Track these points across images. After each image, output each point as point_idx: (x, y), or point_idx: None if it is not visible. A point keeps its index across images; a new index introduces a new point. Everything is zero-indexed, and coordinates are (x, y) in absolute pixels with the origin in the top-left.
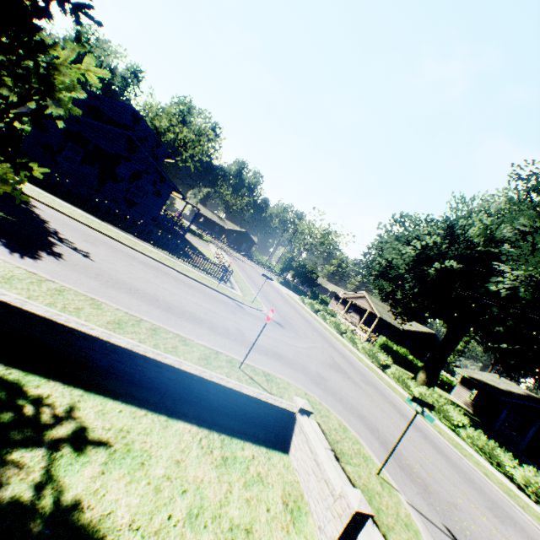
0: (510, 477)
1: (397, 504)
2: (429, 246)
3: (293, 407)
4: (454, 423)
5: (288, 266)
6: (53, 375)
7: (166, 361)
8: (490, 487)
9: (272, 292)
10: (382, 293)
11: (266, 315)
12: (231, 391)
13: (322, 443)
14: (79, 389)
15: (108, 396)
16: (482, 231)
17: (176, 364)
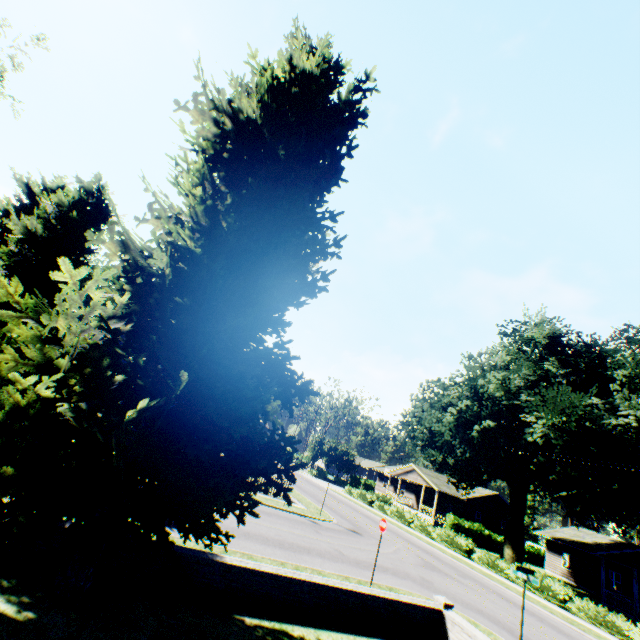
0: None
1: None
2: (463, 409)
3: (437, 604)
4: (560, 598)
5: (319, 451)
6: (290, 621)
7: (348, 587)
8: None
9: (319, 491)
10: (435, 463)
11: (339, 525)
12: (394, 602)
13: None
14: (310, 627)
15: (326, 629)
16: (499, 386)
17: (355, 588)
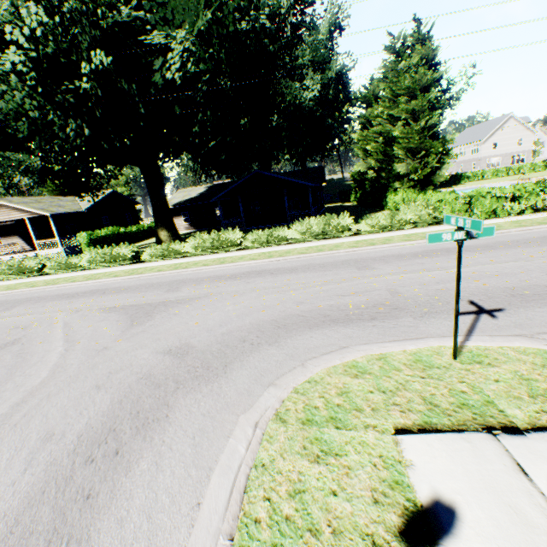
0: (292, 241)
1: (506, 356)
2: (40, 40)
3: None
4: (238, 244)
5: None
6: None
7: None
8: (317, 257)
9: None
10: (34, 174)
11: None
12: None
13: (492, 451)
14: None
15: None
16: None
17: None
